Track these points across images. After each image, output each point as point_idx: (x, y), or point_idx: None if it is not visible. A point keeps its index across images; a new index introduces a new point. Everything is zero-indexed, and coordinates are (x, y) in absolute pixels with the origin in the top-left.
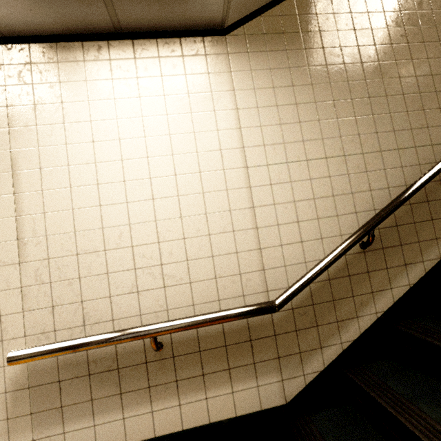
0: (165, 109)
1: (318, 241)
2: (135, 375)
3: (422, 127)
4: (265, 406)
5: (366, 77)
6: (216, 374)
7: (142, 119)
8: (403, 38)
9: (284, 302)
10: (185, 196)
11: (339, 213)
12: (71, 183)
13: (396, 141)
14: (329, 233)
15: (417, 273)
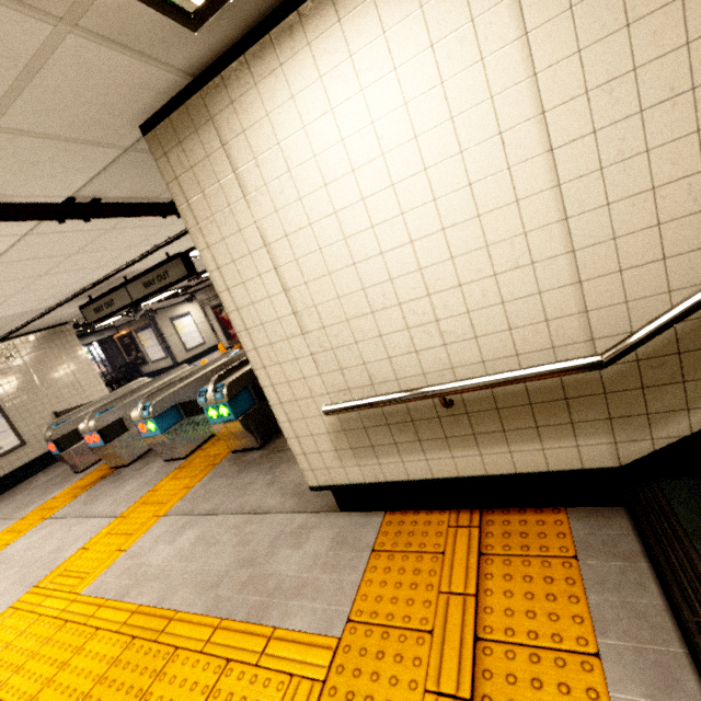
0: (401, 95)
1: None
2: (429, 427)
3: None
4: (588, 466)
5: None
6: (520, 431)
7: (373, 127)
8: None
9: (616, 358)
10: (453, 227)
11: None
12: (318, 245)
13: None
14: None
15: None
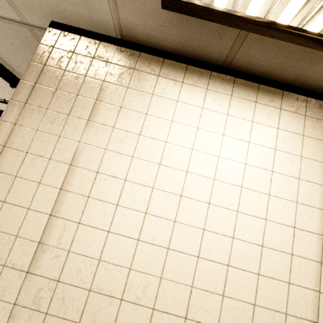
0: (245, 157)
1: None
2: None
3: None
4: None
5: None
6: None
7: (217, 158)
8: None
9: None
10: (236, 268)
11: None
12: (119, 200)
13: None
14: None
15: None
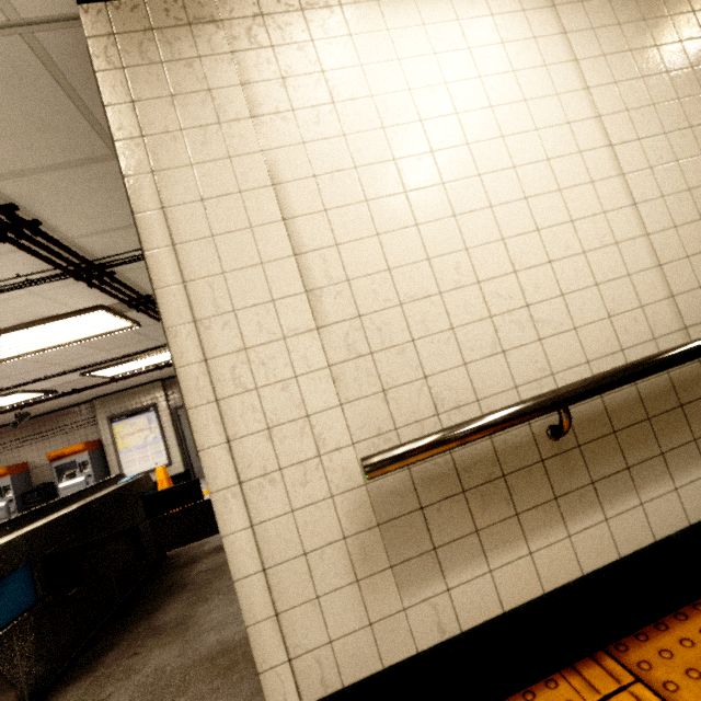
0: (475, 69)
1: None
2: (530, 482)
3: None
4: None
5: None
6: (646, 464)
7: (445, 87)
8: None
9: None
10: (535, 197)
11: None
12: (365, 195)
13: None
14: None
15: None
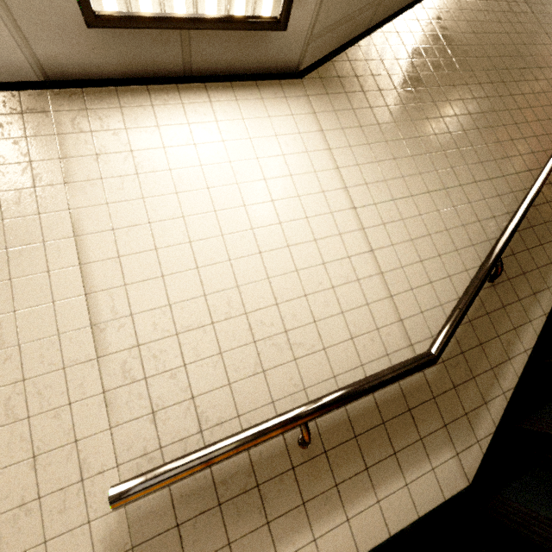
0: (254, 153)
1: (446, 280)
2: (281, 489)
3: (503, 158)
4: (448, 493)
5: (442, 114)
6: (382, 464)
7: (230, 164)
8: (461, 81)
9: (441, 350)
10: (296, 245)
11: (457, 247)
12: (156, 244)
13: (486, 172)
14: (455, 270)
15: (548, 301)
